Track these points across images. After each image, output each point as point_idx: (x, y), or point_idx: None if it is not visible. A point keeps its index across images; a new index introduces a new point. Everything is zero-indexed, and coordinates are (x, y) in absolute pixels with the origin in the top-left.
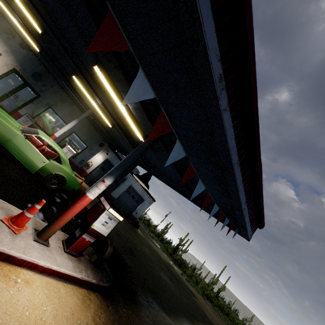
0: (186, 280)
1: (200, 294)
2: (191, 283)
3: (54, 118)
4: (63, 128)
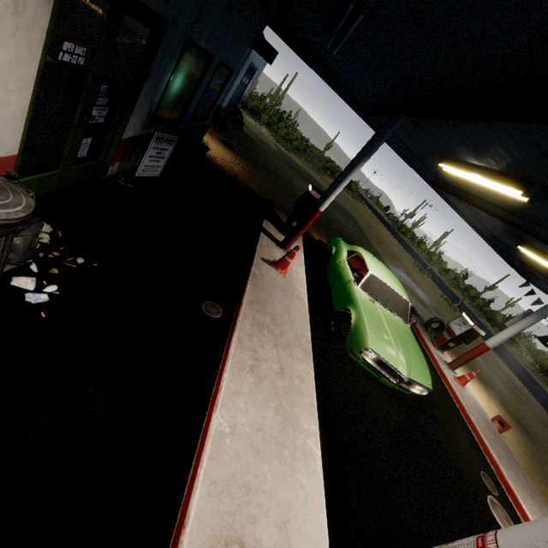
0: (286, 150)
1: (296, 155)
2: (288, 148)
3: (188, 63)
4: (338, 193)
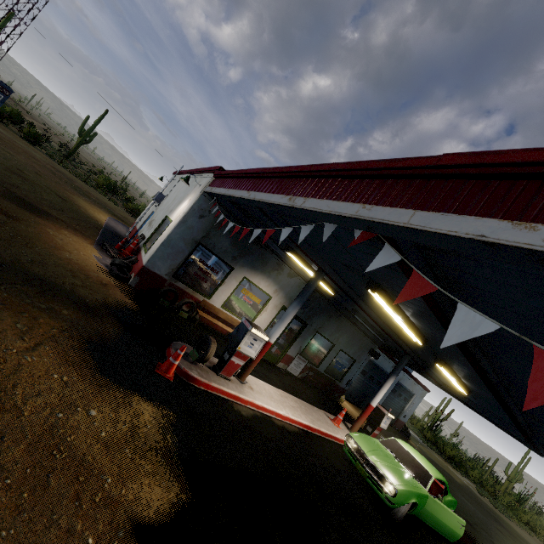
0: (494, 506)
1: (522, 527)
2: (501, 508)
3: (320, 342)
4: (380, 394)
